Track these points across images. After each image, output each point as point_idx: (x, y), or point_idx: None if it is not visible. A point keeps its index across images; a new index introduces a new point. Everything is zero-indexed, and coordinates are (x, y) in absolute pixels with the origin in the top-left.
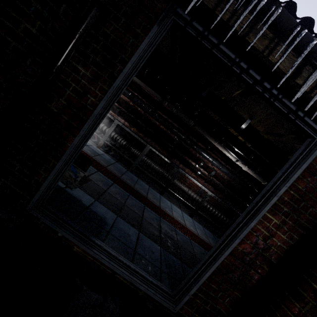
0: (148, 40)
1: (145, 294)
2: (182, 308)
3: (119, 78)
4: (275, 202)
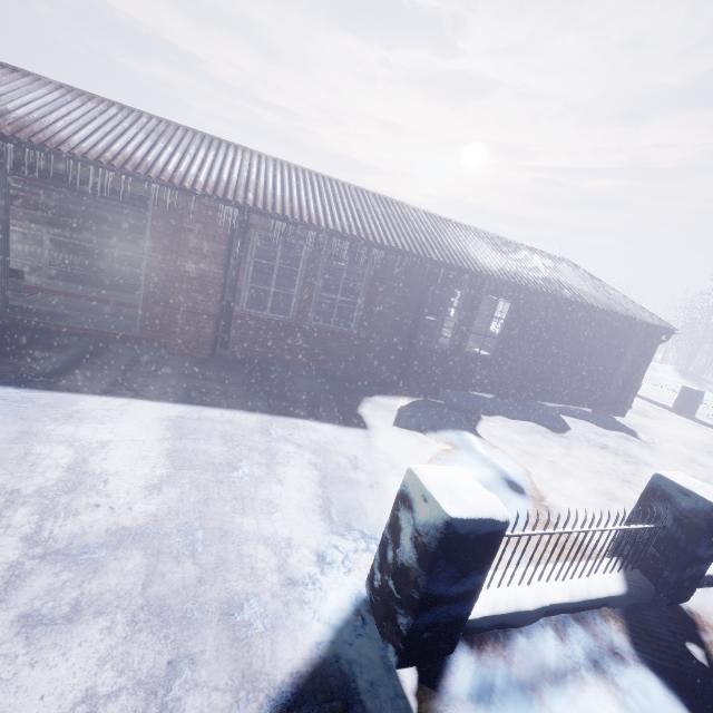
0: (2, 180)
1: (115, 336)
2: (143, 334)
3: (0, 210)
4: (152, 245)
